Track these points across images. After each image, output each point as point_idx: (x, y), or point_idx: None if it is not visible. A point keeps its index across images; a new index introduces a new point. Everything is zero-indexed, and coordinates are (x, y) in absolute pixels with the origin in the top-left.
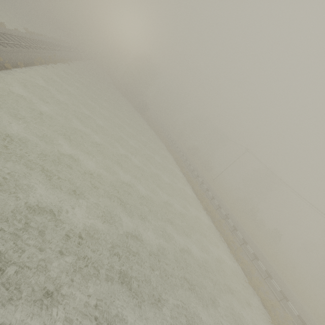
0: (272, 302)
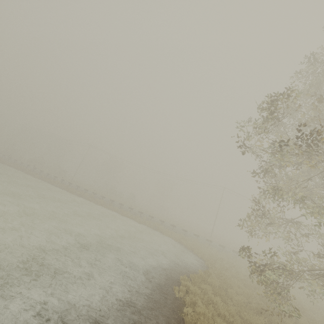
0: (136, 216)
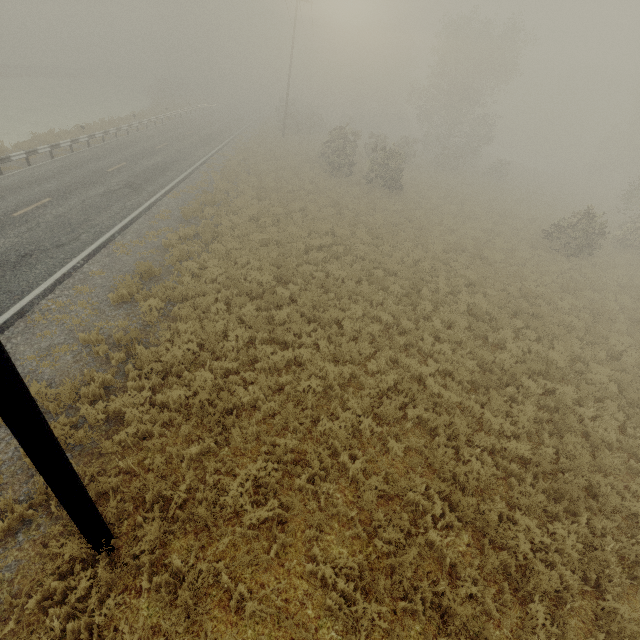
0: None
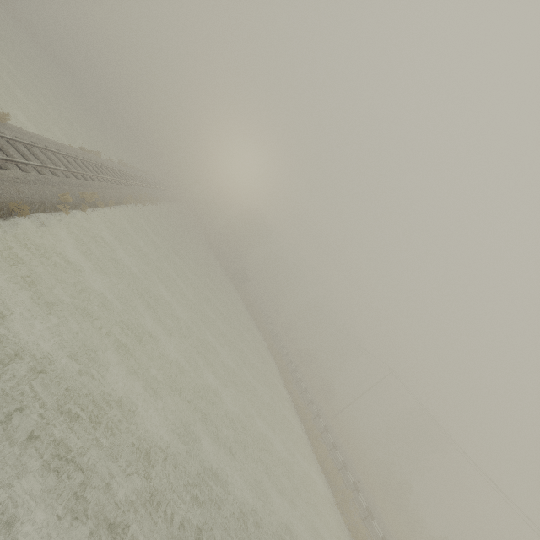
0: None
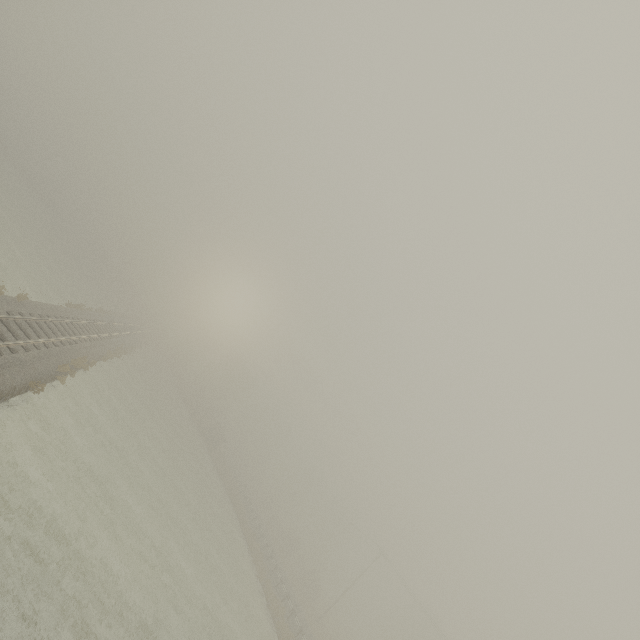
0: None
